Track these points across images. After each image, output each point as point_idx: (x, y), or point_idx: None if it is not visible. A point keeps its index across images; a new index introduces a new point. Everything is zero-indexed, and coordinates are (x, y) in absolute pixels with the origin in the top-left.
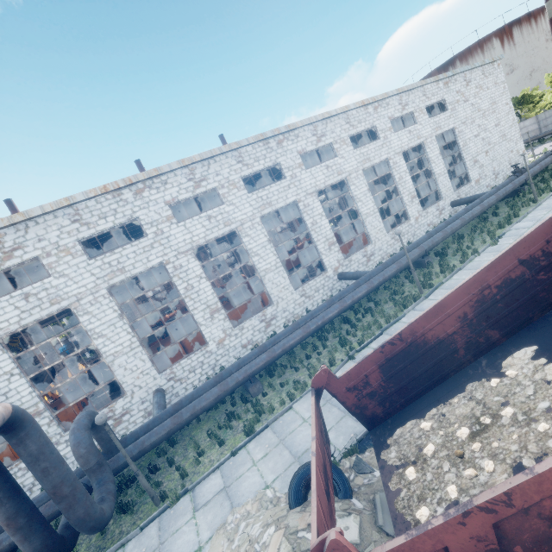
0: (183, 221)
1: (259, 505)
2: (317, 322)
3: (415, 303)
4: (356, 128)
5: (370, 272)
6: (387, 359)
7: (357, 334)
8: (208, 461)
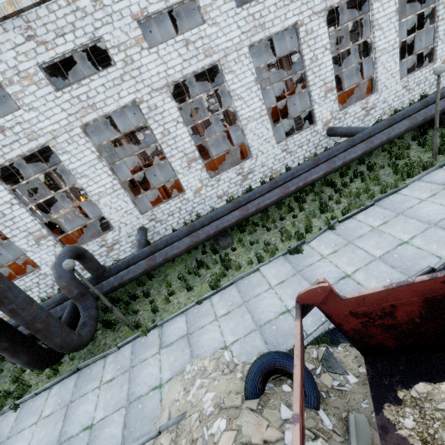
0: (155, 46)
1: (215, 365)
2: (298, 183)
3: (424, 172)
4: None
5: (370, 129)
6: None
7: (341, 200)
8: (176, 303)
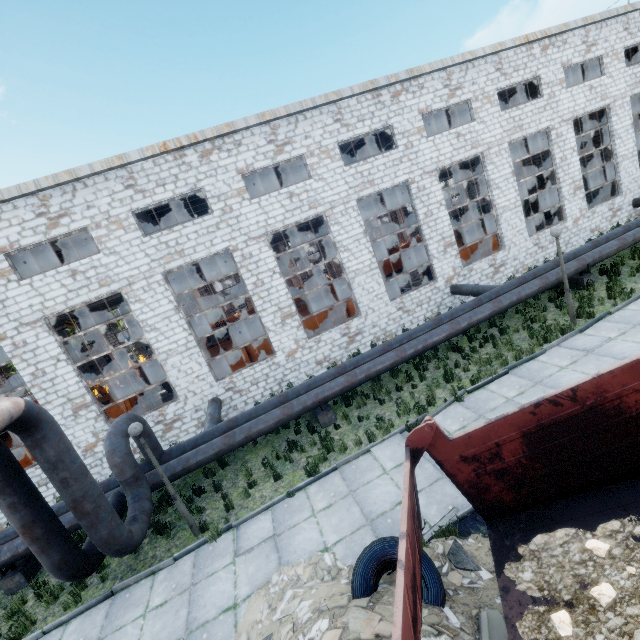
0: (257, 197)
1: (312, 572)
2: (417, 345)
3: (563, 336)
4: (510, 78)
5: (498, 288)
6: (541, 425)
7: (470, 368)
8: (259, 496)
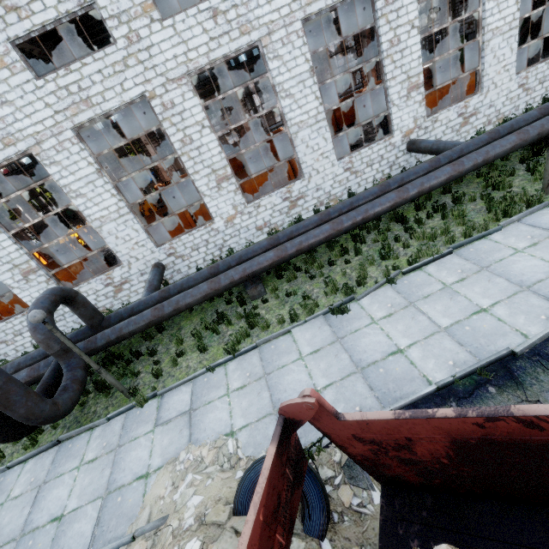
0: (171, 17)
1: (215, 456)
2: (356, 217)
3: (527, 210)
4: None
5: (463, 145)
6: (488, 440)
7: (410, 243)
8: (185, 366)
